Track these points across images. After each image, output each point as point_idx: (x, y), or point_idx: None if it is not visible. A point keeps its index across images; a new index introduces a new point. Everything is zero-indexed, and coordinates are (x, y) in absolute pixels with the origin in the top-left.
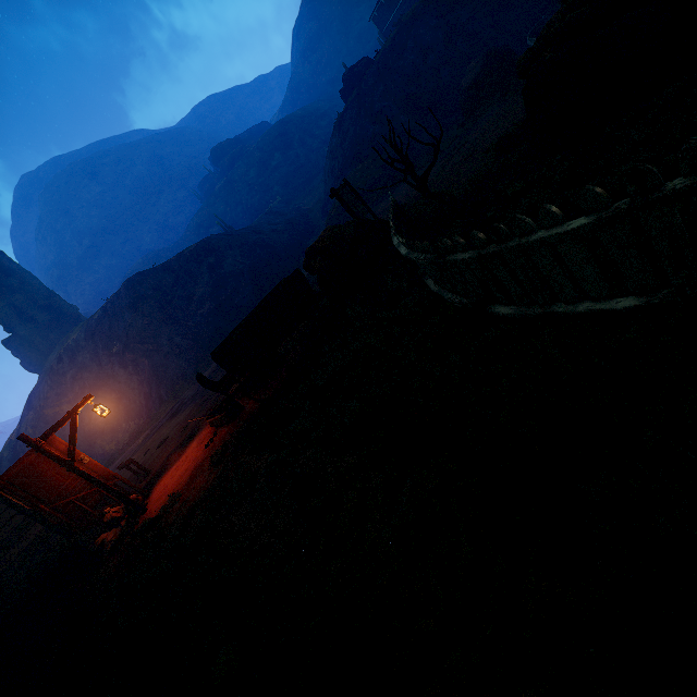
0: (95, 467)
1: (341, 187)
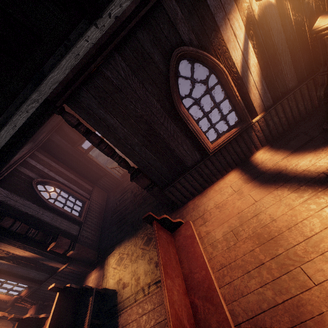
0: None
1: None
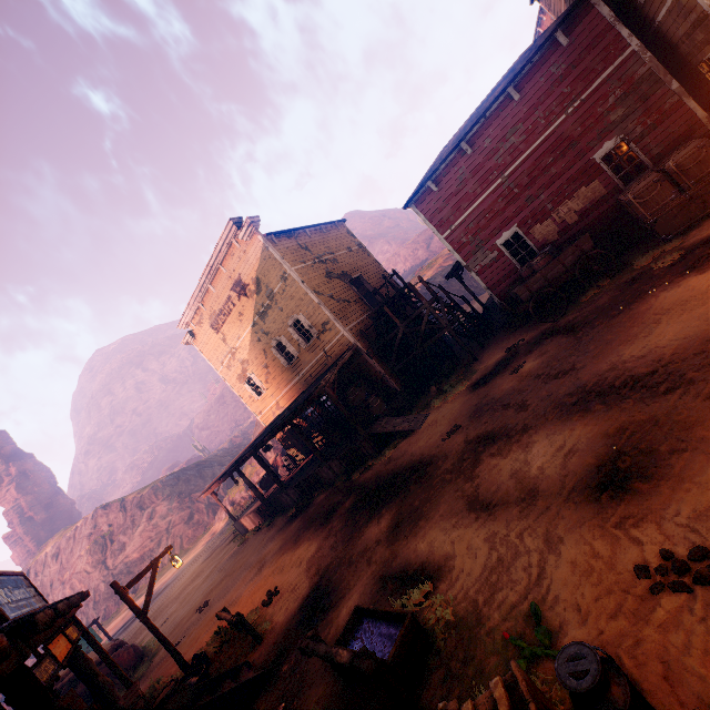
0: None
1: None
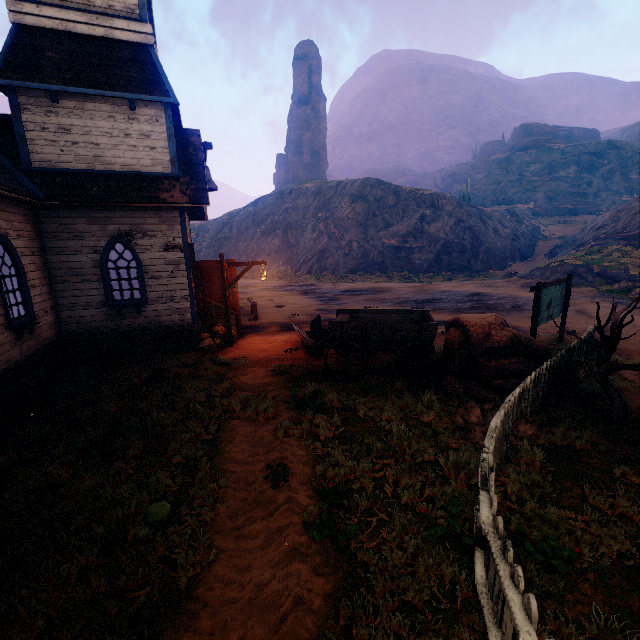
0: (235, 297)
1: (556, 282)
